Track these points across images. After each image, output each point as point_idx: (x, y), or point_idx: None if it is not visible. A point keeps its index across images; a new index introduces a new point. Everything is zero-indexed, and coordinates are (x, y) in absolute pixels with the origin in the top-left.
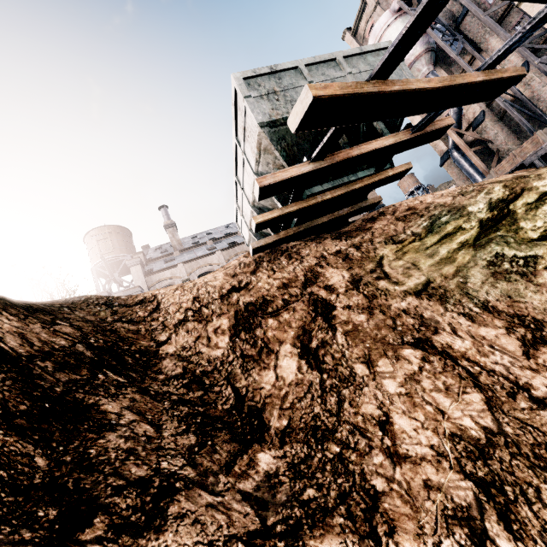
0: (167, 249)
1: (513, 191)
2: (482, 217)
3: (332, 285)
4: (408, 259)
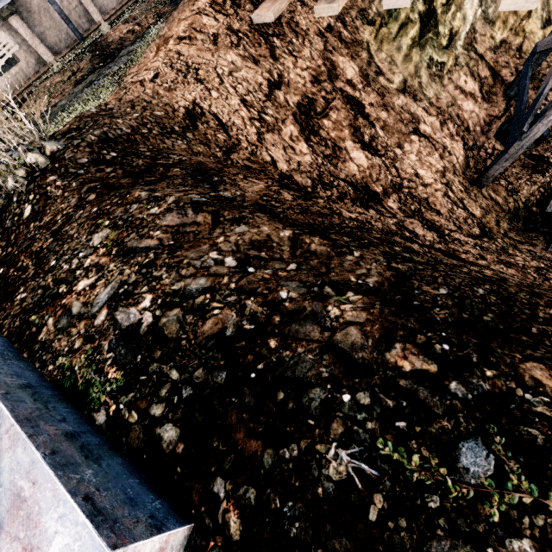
0: None
1: None
2: (420, 9)
3: (352, 81)
4: (387, 52)
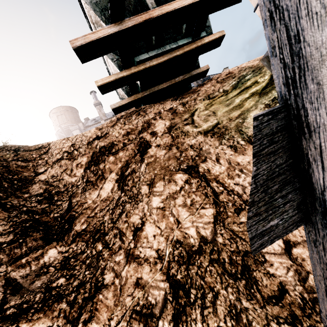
0: (98, 120)
1: None
2: None
3: (155, 131)
4: (212, 109)
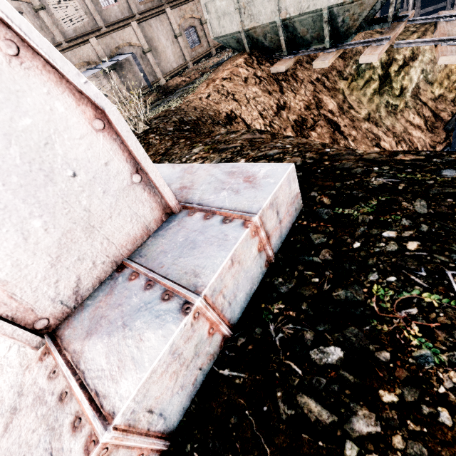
0: None
1: (389, 57)
2: (379, 73)
3: (332, 110)
4: (356, 96)
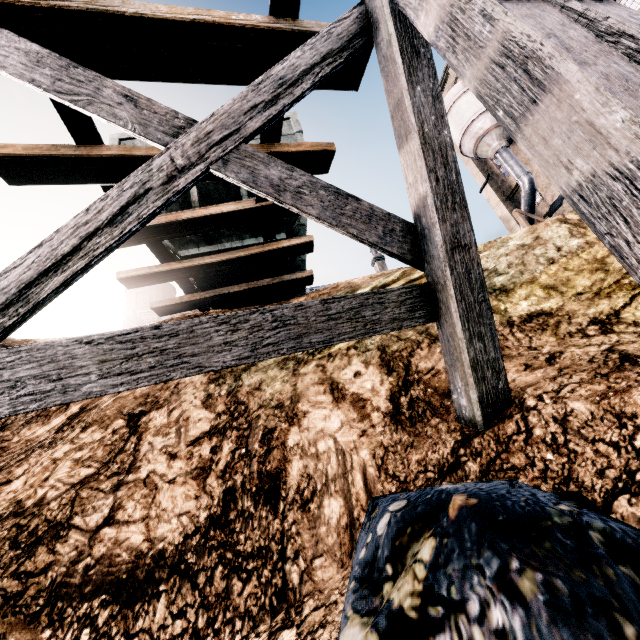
0: None
1: (401, 276)
2: None
3: None
4: None
